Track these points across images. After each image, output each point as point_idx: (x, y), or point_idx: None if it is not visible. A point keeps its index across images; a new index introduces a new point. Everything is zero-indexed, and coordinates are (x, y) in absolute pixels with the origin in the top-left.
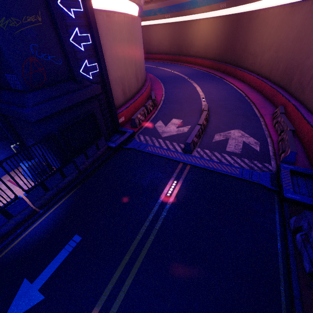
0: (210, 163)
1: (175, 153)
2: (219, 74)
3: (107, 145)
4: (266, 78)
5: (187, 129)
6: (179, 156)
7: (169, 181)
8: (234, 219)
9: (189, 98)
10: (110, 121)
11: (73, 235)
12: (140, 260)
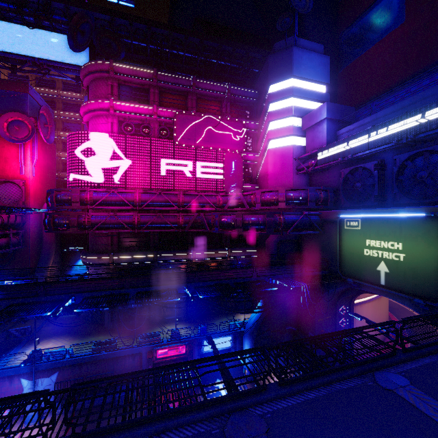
0: None
1: None
2: None
3: None
4: None
5: None
6: None
7: None
8: None
9: None
10: None
11: None
12: None
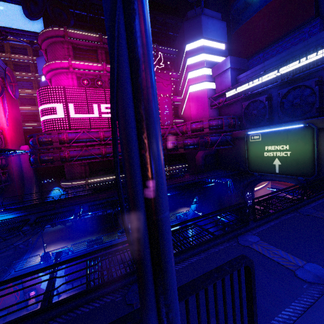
0: None
1: None
2: None
3: None
4: None
5: None
6: None
7: None
8: None
9: None
10: None
11: None
12: None
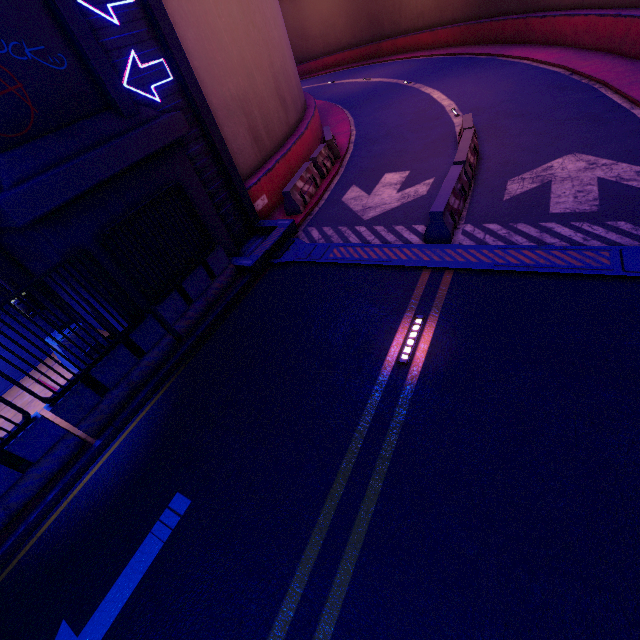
0: (511, 254)
1: (404, 250)
2: (485, 50)
3: (234, 265)
4: (627, 5)
5: (426, 187)
6: (417, 254)
7: (402, 321)
8: (635, 402)
9: (418, 121)
10: (232, 208)
11: (170, 497)
12: (352, 559)
